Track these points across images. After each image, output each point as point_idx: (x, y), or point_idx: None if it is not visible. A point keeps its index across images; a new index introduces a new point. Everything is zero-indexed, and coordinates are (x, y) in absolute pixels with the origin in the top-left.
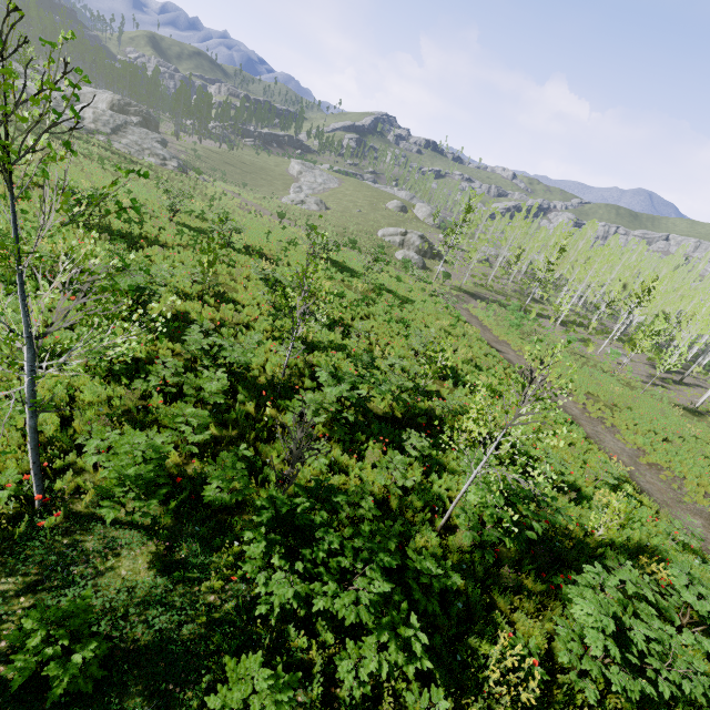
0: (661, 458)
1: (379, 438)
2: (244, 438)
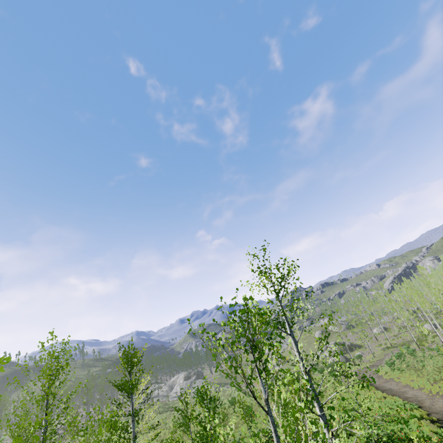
0: None
1: None
2: None
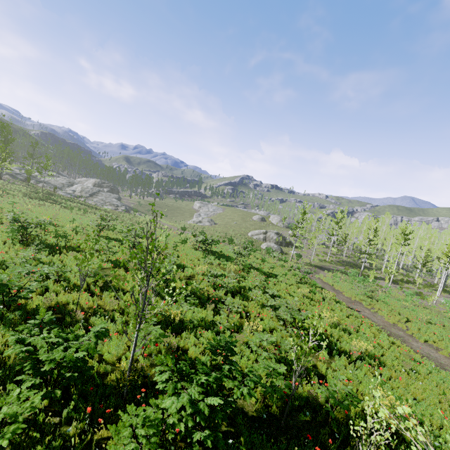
0: None
1: None
2: None
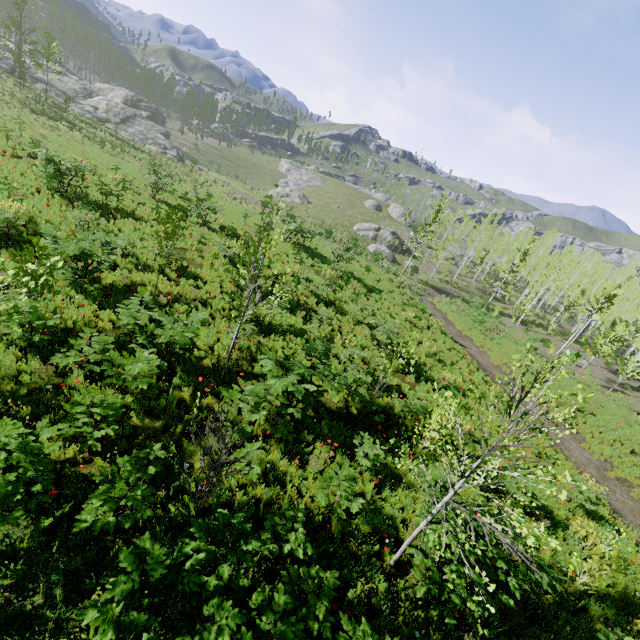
0: (631, 473)
1: (329, 439)
2: (169, 431)
